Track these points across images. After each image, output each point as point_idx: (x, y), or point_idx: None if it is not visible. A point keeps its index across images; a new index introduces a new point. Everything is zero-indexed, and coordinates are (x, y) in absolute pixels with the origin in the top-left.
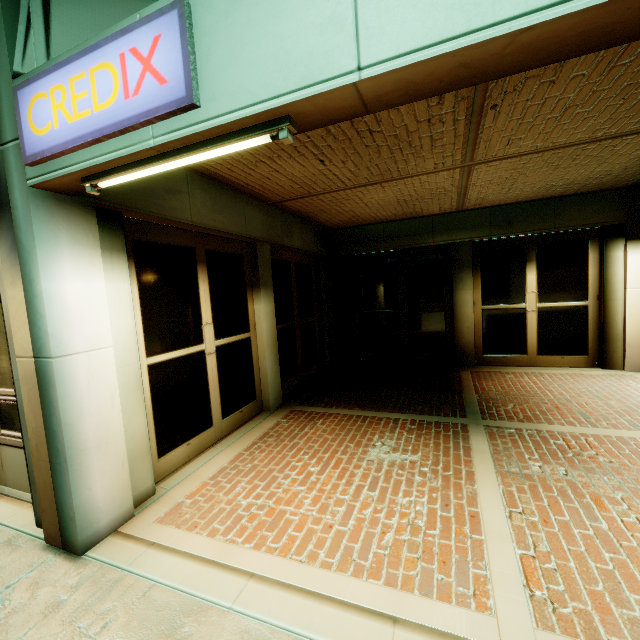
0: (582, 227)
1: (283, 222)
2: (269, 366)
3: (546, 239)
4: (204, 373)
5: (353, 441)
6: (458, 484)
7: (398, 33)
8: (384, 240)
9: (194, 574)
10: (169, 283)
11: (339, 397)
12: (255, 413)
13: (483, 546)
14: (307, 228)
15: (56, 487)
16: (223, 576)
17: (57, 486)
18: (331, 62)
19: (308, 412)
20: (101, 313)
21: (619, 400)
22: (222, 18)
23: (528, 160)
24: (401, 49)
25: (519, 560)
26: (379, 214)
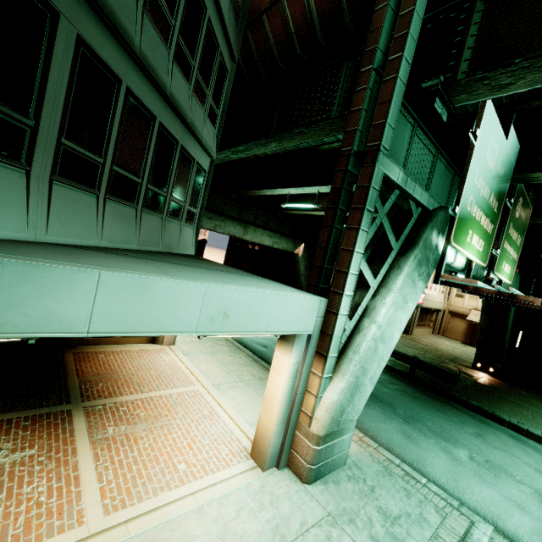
0: None
1: None
2: None
3: None
4: None
5: None
6: (67, 460)
7: (108, 325)
8: None
9: None
10: None
11: None
12: None
13: (82, 492)
14: None
15: None
16: None
17: None
18: (75, 326)
19: None
20: None
21: (156, 370)
22: (8, 285)
23: None
24: (107, 330)
25: (99, 490)
26: None
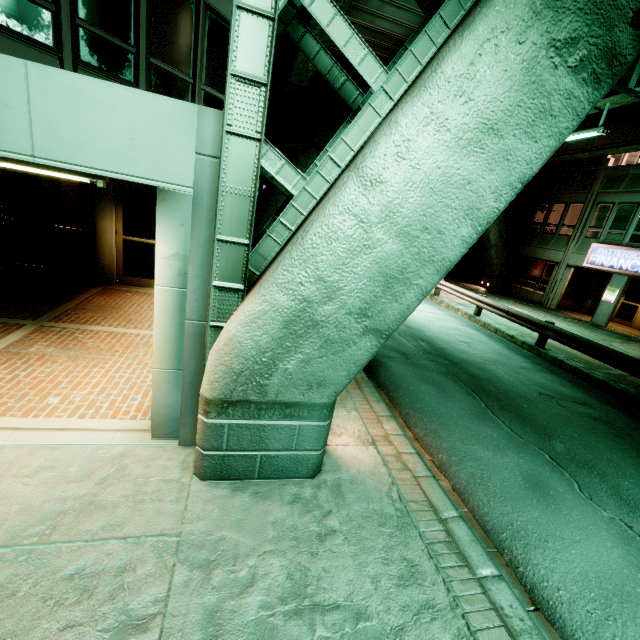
0: None
1: None
2: None
3: None
4: None
5: None
6: None
7: None
8: None
9: None
10: None
11: None
12: None
13: None
14: None
15: None
16: None
17: None
18: None
19: None
20: None
21: None
22: None
23: None
24: None
25: None
26: None
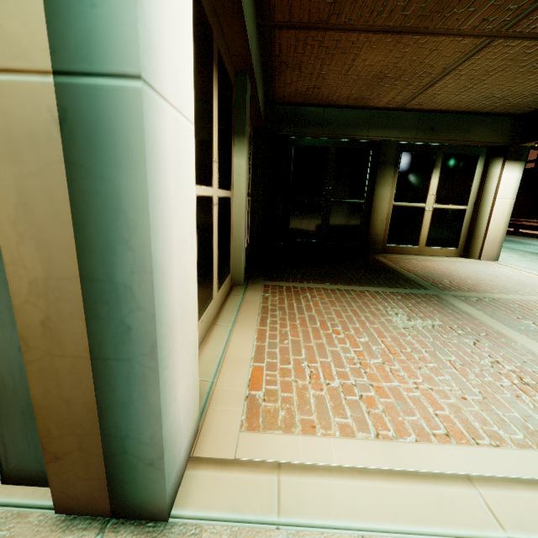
0: (480, 144)
1: (259, 64)
2: (243, 236)
3: (451, 150)
4: (211, 229)
5: (365, 311)
6: (504, 343)
7: None
8: (323, 126)
9: (397, 499)
10: (197, 69)
11: (298, 274)
12: (229, 287)
13: None
14: (263, 88)
15: (108, 408)
16: (438, 491)
17: (112, 406)
18: None
19: (285, 286)
20: (186, 33)
21: (506, 277)
22: None
23: (534, 49)
24: None
25: None
26: (338, 91)
